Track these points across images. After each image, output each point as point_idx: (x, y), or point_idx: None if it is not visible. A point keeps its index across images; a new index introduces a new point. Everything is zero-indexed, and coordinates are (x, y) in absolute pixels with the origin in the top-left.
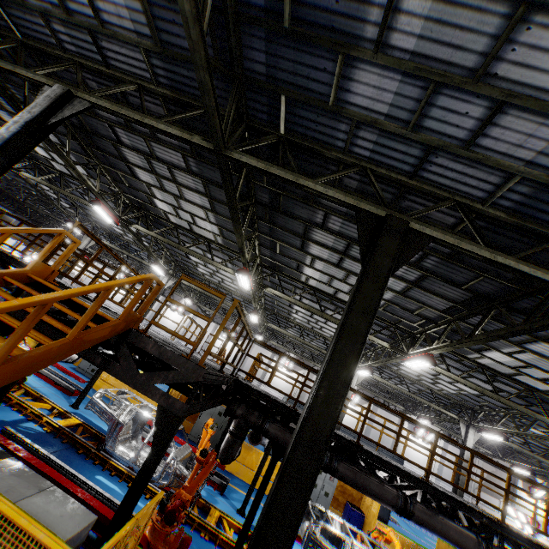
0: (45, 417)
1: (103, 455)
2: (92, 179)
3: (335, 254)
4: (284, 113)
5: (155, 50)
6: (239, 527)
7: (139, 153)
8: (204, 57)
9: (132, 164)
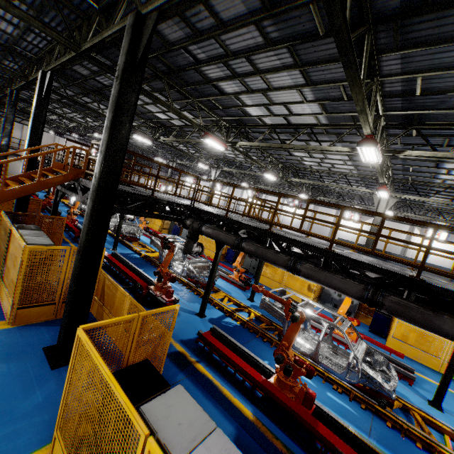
0: (140, 251)
1: None
2: (135, 121)
3: (236, 81)
4: None
5: (36, 14)
6: (236, 302)
7: None
8: (5, 2)
9: None
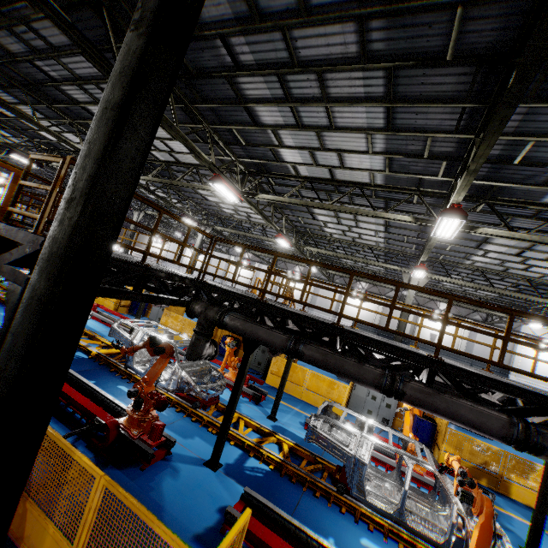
0: (88, 347)
1: (129, 372)
2: None
3: (284, 107)
4: None
5: None
6: (257, 427)
7: (69, 82)
8: None
9: (82, 103)
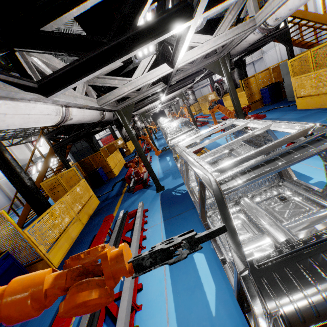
0: None
1: None
2: None
3: None
4: None
5: None
6: None
7: None
8: None
9: None
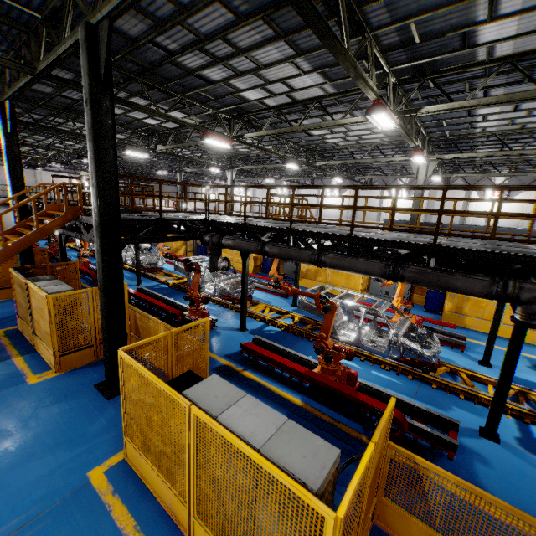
0: (167, 281)
1: None
2: (123, 134)
3: (220, 66)
4: (16, 6)
5: None
6: (278, 310)
7: None
8: None
9: None
